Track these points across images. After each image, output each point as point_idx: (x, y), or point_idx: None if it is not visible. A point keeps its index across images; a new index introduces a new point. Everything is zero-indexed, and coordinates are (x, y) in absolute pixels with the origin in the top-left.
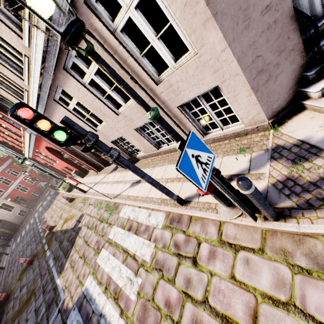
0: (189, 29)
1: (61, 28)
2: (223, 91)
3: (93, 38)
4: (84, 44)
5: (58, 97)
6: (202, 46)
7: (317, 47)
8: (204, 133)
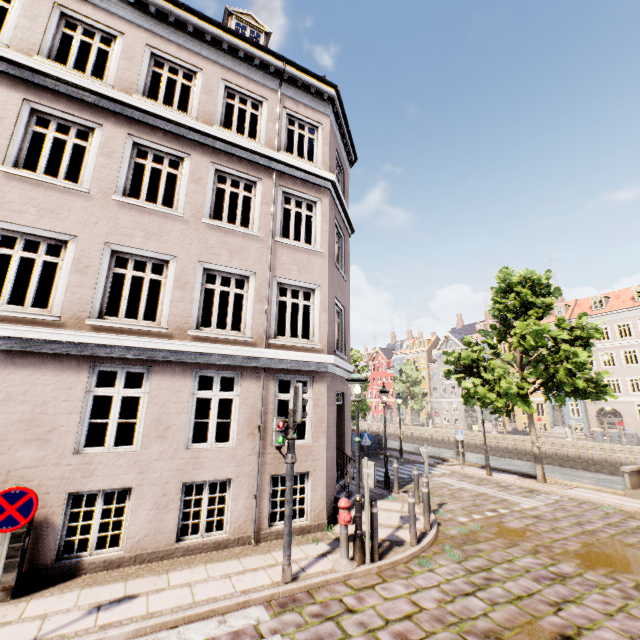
0: (315, 429)
1: (248, 364)
2: (312, 477)
3: (263, 386)
4: (247, 381)
5: (108, 368)
6: (316, 441)
7: (348, 477)
8: (268, 524)
